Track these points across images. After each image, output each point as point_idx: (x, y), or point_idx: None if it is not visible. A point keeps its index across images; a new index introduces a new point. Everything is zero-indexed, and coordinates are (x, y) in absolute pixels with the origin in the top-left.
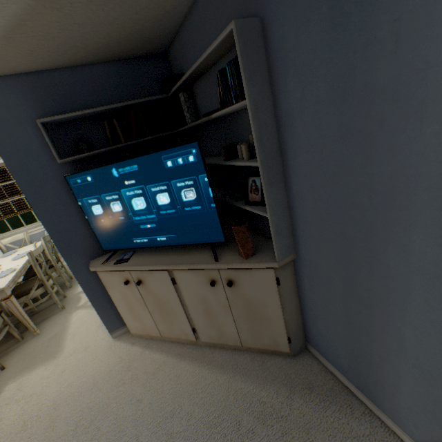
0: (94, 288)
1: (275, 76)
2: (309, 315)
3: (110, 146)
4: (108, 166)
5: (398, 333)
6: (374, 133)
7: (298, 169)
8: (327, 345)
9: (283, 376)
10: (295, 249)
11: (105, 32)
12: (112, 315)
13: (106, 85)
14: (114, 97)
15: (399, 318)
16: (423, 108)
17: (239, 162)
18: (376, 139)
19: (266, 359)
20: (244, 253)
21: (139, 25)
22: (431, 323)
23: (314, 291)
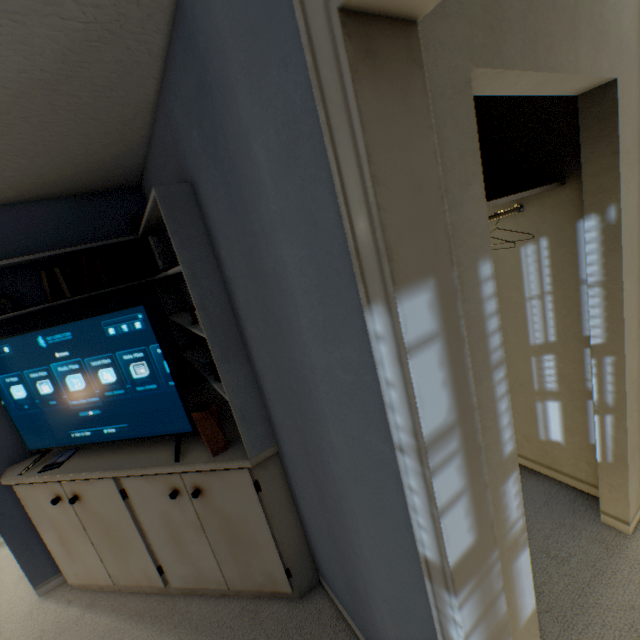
0: (11, 511)
1: (213, 240)
2: (309, 531)
3: (49, 302)
4: (32, 333)
5: (362, 553)
6: (280, 317)
7: (252, 342)
8: (331, 576)
9: (279, 634)
10: (276, 439)
11: (36, 174)
12: (41, 555)
13: (52, 225)
14: (63, 239)
15: (357, 533)
16: (295, 301)
17: (196, 330)
18: (283, 323)
19: (262, 607)
20: (211, 447)
21: (84, 167)
22: (373, 539)
23: (302, 497)
